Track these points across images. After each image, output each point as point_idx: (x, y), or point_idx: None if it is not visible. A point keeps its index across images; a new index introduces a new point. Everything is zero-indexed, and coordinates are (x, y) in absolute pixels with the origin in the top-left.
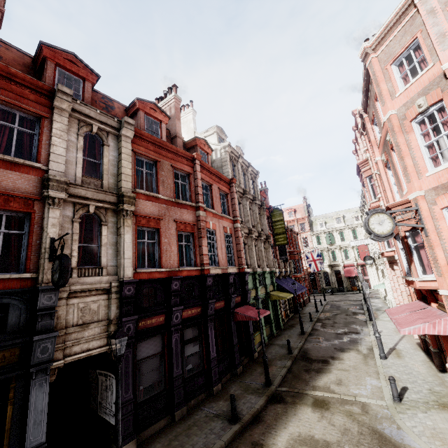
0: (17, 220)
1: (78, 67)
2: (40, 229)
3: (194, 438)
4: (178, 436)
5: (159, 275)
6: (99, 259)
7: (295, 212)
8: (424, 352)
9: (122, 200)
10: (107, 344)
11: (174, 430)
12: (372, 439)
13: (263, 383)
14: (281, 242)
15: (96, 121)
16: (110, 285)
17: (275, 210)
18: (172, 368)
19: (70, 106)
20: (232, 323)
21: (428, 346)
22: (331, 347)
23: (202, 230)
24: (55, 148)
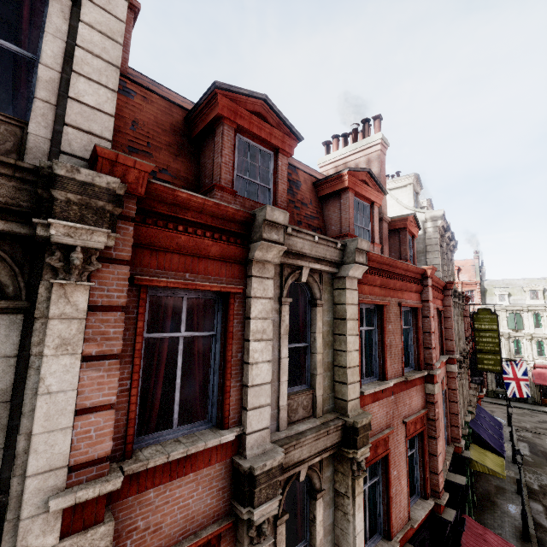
0: None
1: (271, 127)
2: None
3: None
4: None
5: None
6: None
7: (458, 271)
8: None
9: (352, 437)
10: None
11: None
12: None
13: None
14: (487, 366)
15: (310, 258)
16: None
17: (482, 311)
18: None
19: (280, 250)
20: None
21: None
22: None
23: (436, 423)
24: (255, 369)
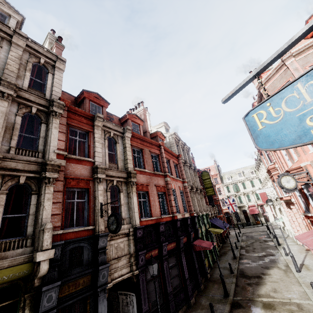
0: (81, 193)
1: (100, 100)
2: (93, 198)
3: None
4: None
5: (152, 222)
6: (120, 214)
7: (209, 170)
8: None
9: (130, 175)
10: (130, 270)
11: None
12: None
13: (223, 295)
14: (210, 193)
15: (113, 130)
16: (129, 231)
17: (203, 172)
18: (166, 287)
19: (102, 123)
20: (193, 253)
21: None
22: (259, 266)
23: (170, 190)
24: (97, 148)
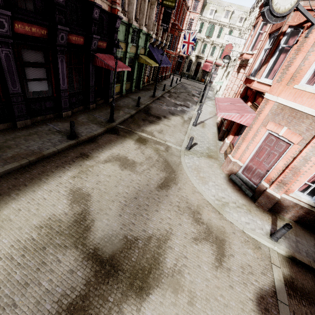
0: None
1: None
2: None
3: (31, 142)
4: (16, 138)
5: None
6: None
7: None
8: (217, 128)
9: None
10: None
11: (14, 134)
12: (162, 165)
13: (108, 120)
14: (168, 3)
15: None
16: None
17: None
18: (6, 85)
19: None
20: (90, 66)
21: (222, 126)
22: (167, 110)
23: None
24: None
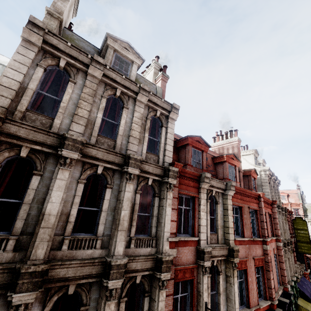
0: (183, 281)
1: (201, 144)
2: (197, 292)
3: None
4: None
5: None
6: (217, 304)
7: (287, 196)
8: None
9: (232, 253)
10: None
11: None
12: None
13: None
14: (304, 250)
15: (215, 187)
16: None
17: (297, 218)
18: None
19: (208, 185)
20: None
21: None
22: None
23: (269, 264)
24: (202, 220)
